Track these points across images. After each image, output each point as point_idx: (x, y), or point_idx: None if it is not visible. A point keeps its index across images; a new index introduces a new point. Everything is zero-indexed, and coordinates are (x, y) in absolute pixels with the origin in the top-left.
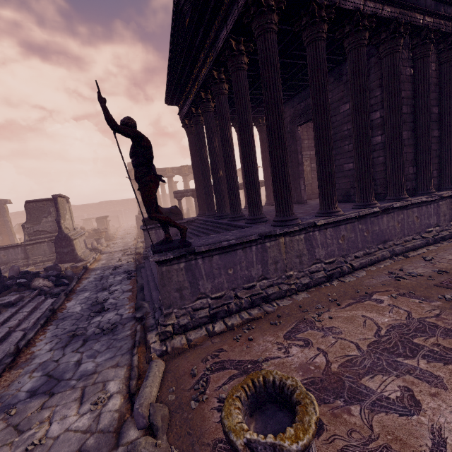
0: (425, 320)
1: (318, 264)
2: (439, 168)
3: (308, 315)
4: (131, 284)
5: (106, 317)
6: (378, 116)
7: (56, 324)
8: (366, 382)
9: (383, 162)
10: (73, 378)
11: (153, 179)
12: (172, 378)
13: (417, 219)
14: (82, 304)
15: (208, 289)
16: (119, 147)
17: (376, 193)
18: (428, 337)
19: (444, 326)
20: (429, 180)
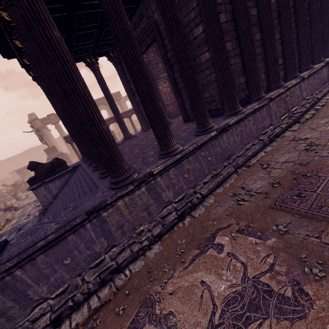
0: (260, 280)
1: (168, 206)
2: (266, 70)
3: (153, 288)
4: None
5: None
6: (201, 30)
7: None
8: None
9: (216, 79)
10: None
11: None
12: None
13: (254, 126)
14: None
15: (44, 292)
16: None
17: (217, 109)
18: (261, 320)
19: (278, 291)
20: (258, 86)
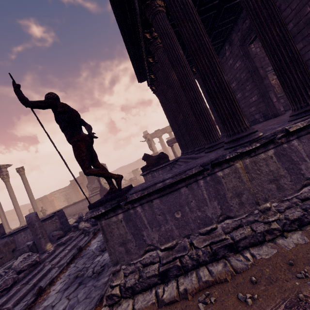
0: None
1: None
2: None
3: (308, 288)
4: None
5: (104, 257)
6: None
7: (76, 262)
8: None
9: None
10: None
11: (80, 138)
12: None
13: None
14: (99, 241)
15: (155, 239)
16: (38, 120)
17: None
18: None
19: None
20: None
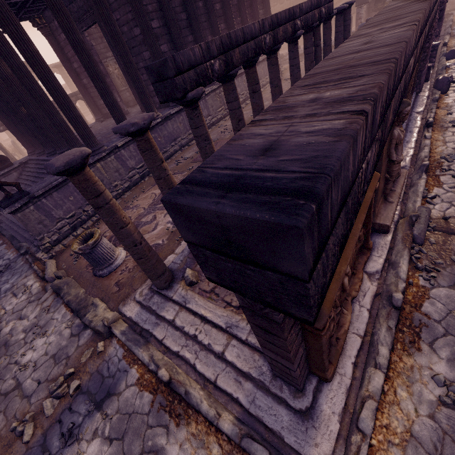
0: None
1: (133, 171)
2: None
3: (128, 204)
4: (0, 240)
5: None
6: (139, 31)
7: None
8: (142, 220)
9: None
10: (1, 294)
11: None
12: (62, 262)
13: None
14: None
15: (62, 214)
16: None
17: None
18: None
19: None
20: None
